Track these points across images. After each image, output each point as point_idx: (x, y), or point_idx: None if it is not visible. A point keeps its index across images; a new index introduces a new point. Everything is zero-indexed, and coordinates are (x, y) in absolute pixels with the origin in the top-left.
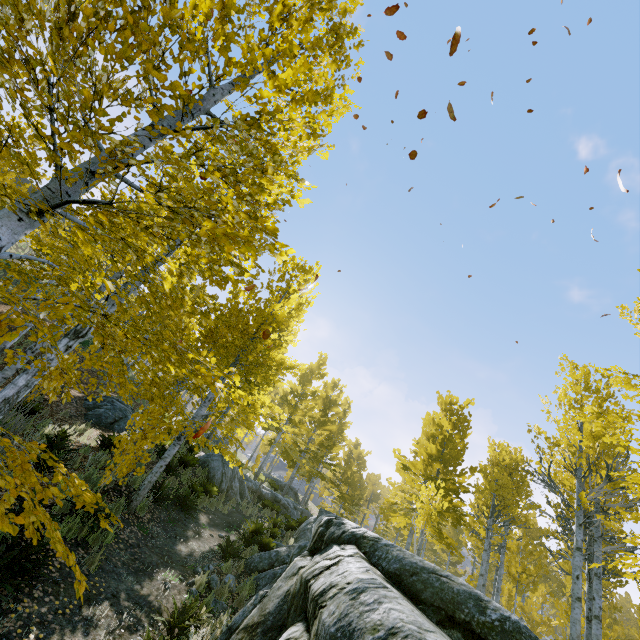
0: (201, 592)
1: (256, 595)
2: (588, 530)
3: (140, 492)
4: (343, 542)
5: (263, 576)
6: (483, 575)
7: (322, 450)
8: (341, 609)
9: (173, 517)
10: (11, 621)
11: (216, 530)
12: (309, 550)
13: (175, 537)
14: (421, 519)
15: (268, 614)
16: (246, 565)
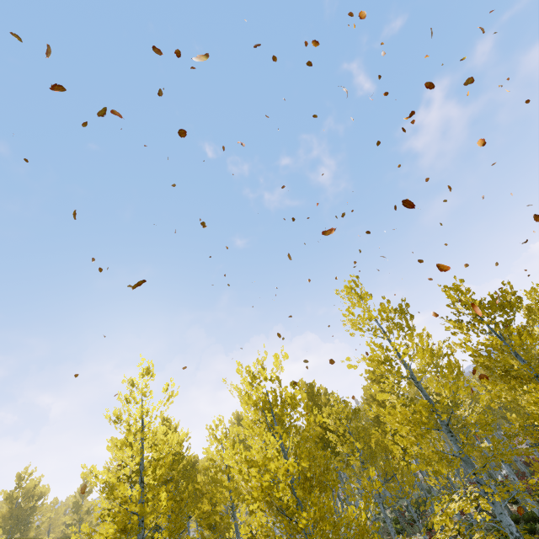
0: None
1: None
2: None
3: None
4: None
5: None
6: None
7: None
8: None
9: None
10: None
11: None
12: None
13: None
14: None
15: None
16: None
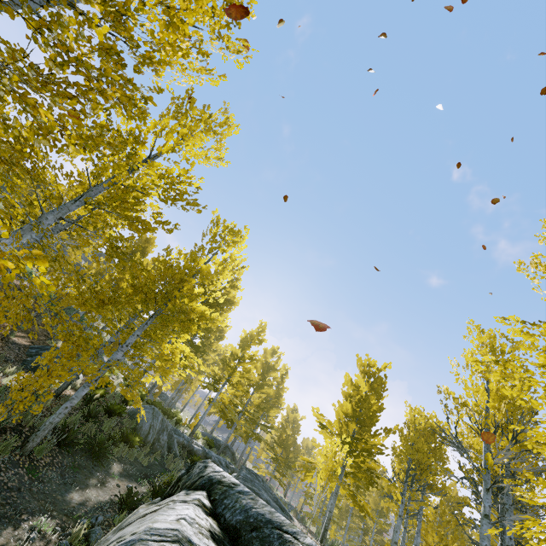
0: (75, 545)
1: None
2: (500, 498)
3: (39, 433)
4: (197, 487)
5: None
6: (397, 543)
7: (259, 412)
8: None
9: (79, 463)
10: None
11: (126, 480)
12: (163, 497)
13: (72, 484)
14: (323, 475)
15: None
16: None
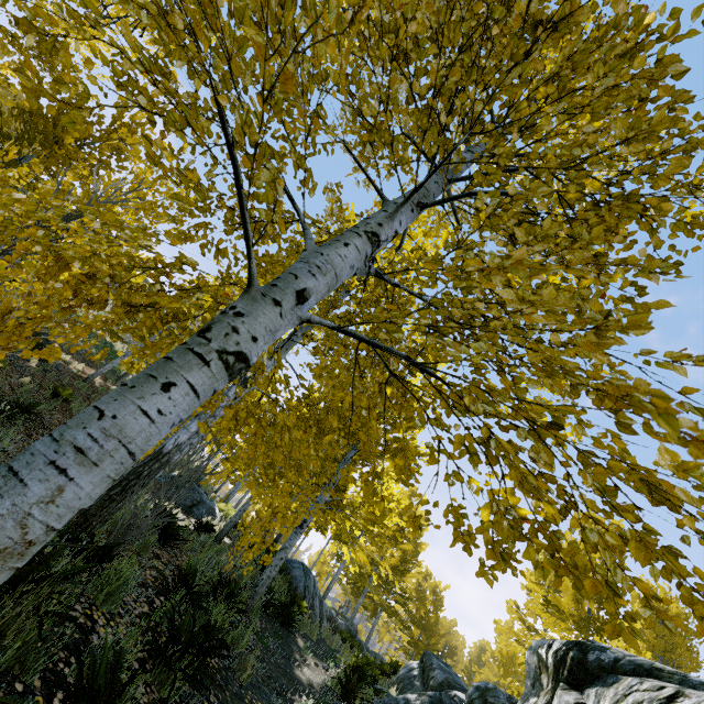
0: None
1: None
2: None
3: (258, 589)
4: (625, 673)
5: None
6: None
7: (394, 575)
8: None
9: (276, 631)
10: None
11: (316, 659)
12: (564, 682)
13: (288, 658)
14: None
15: None
16: None
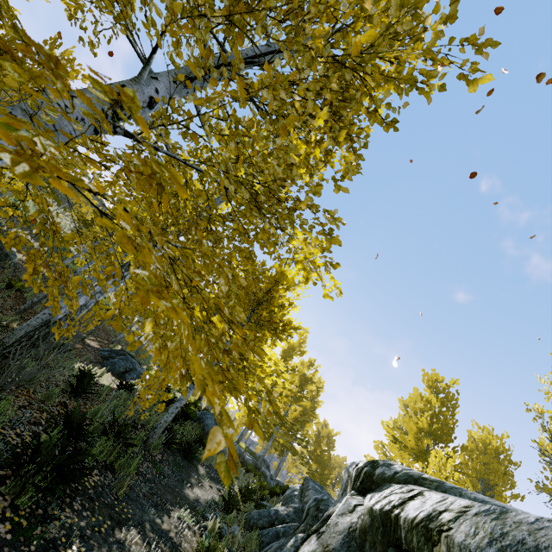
0: (213, 538)
1: (295, 537)
2: None
3: (156, 430)
4: (399, 482)
5: (266, 533)
6: None
7: (296, 425)
8: (487, 529)
9: (178, 462)
10: (56, 528)
11: (213, 483)
12: (356, 490)
13: (182, 481)
14: None
15: (334, 550)
16: (245, 521)
